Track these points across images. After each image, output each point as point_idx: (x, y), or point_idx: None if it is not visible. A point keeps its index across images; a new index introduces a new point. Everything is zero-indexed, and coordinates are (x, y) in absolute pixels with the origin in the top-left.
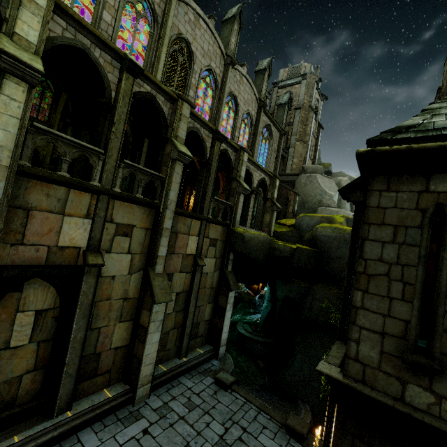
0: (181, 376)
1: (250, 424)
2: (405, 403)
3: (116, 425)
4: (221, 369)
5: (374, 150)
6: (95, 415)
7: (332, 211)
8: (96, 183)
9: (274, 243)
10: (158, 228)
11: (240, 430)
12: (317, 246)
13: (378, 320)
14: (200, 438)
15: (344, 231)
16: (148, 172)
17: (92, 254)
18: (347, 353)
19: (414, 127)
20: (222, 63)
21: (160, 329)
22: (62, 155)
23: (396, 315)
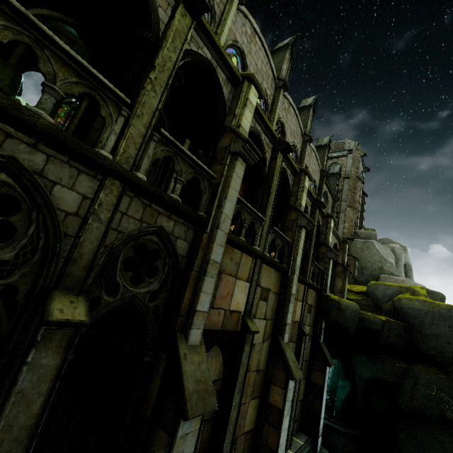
0: None
1: None
2: None
3: None
4: None
5: None
6: None
7: (396, 279)
8: (258, 247)
9: (363, 313)
10: (286, 293)
11: None
12: (404, 319)
13: None
14: None
15: (438, 306)
16: (282, 238)
17: (248, 319)
18: None
19: None
20: (301, 140)
21: (289, 411)
22: (243, 222)
23: None
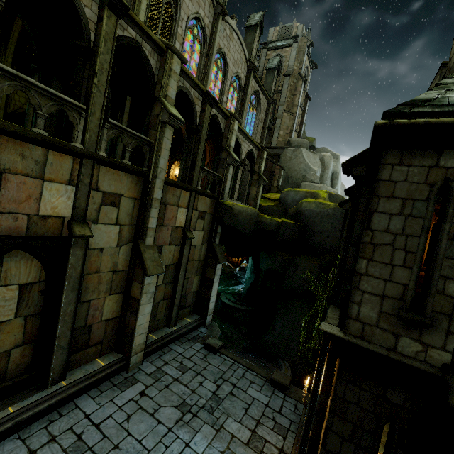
0: (171, 343)
1: (239, 381)
2: (397, 352)
3: (113, 390)
4: (209, 335)
5: (393, 122)
6: (90, 383)
7: (314, 186)
8: (79, 144)
9: (261, 217)
10: (147, 199)
11: (231, 386)
12: (301, 220)
13: (379, 285)
14: (195, 396)
15: (328, 206)
16: (135, 136)
17: (78, 225)
18: (349, 314)
19: (429, 101)
20: (211, 12)
21: (152, 300)
22: (36, 108)
23: (396, 280)
